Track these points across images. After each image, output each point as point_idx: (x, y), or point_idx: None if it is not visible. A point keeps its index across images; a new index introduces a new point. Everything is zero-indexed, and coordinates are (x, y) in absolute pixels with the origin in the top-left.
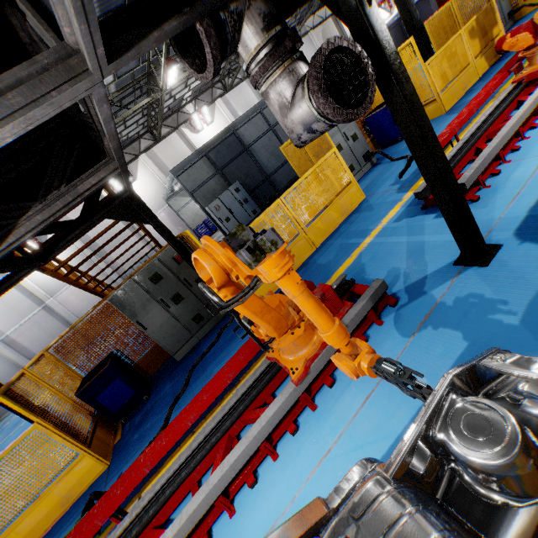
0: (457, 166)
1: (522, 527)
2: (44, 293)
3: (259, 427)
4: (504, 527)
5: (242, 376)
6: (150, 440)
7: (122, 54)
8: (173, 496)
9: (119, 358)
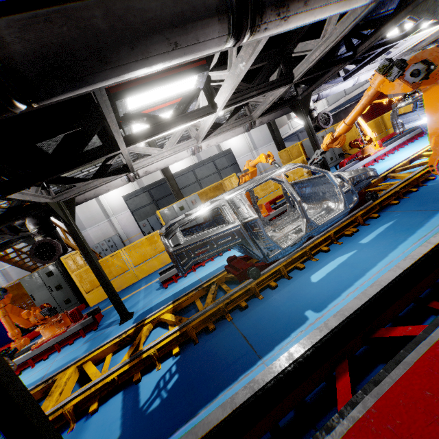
0: None
1: None
2: None
3: None
4: None
5: None
6: None
7: None
8: None
9: None
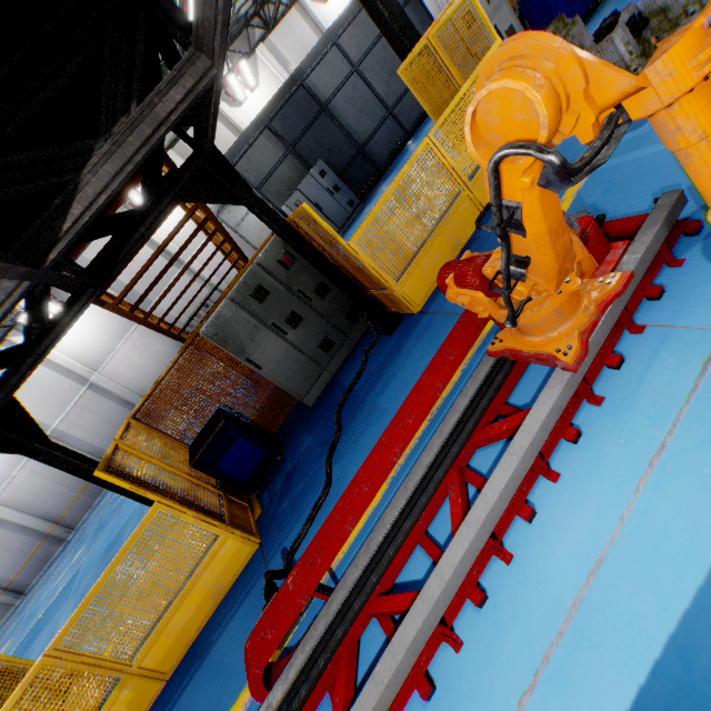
0: None
1: None
2: (84, 368)
3: (529, 436)
4: None
5: None
6: (312, 503)
7: None
8: (397, 555)
9: (231, 414)
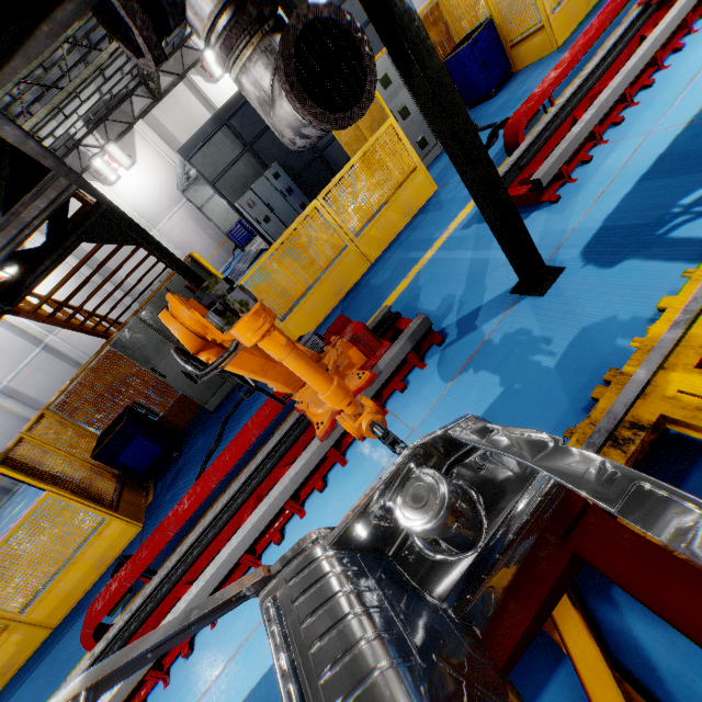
0: (545, 148)
1: (451, 577)
2: (40, 330)
3: (281, 487)
4: (436, 578)
5: (277, 428)
6: None
7: (3, 66)
8: (202, 556)
9: (139, 412)
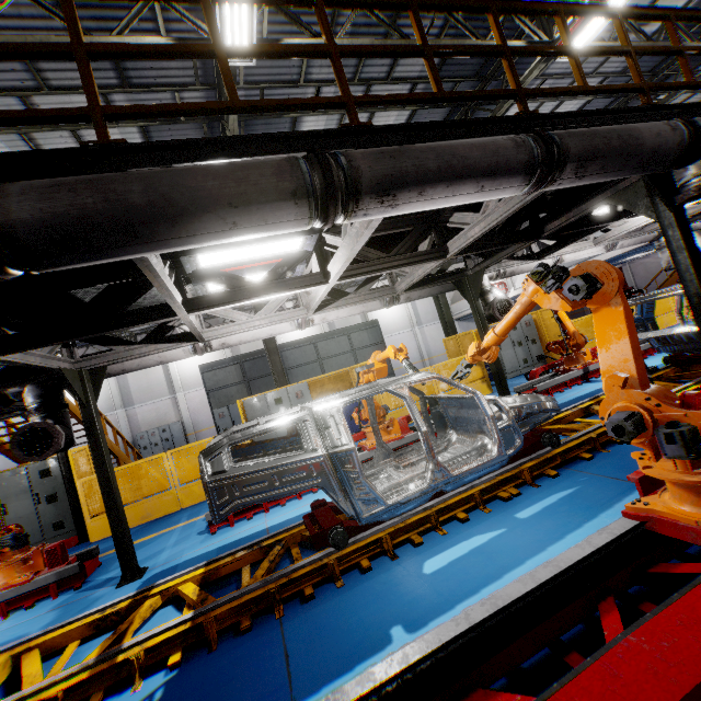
0: None
1: None
2: None
3: None
4: None
5: None
6: None
7: None
8: None
9: None
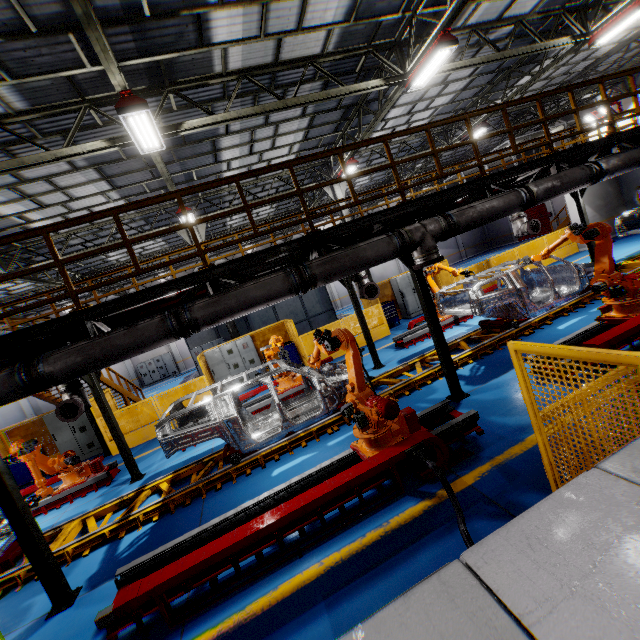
0: None
1: None
2: None
3: None
4: None
5: None
6: None
7: None
8: None
9: None
